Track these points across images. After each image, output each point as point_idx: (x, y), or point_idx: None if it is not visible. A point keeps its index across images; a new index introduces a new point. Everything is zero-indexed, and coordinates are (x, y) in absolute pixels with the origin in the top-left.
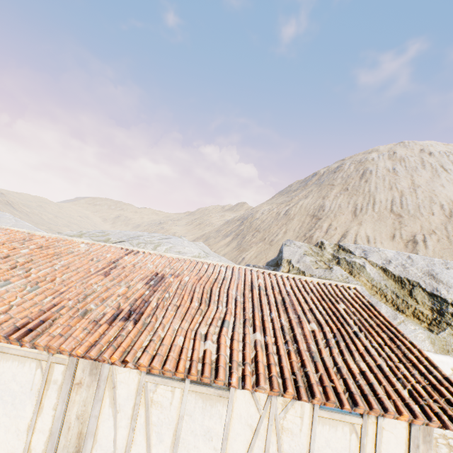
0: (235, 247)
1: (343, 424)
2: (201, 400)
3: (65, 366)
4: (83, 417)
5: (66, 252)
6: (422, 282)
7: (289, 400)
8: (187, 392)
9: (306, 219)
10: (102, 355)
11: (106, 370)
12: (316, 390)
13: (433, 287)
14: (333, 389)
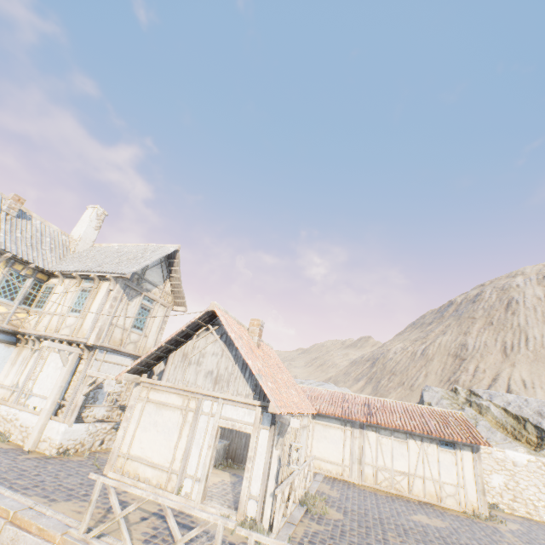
0: (370, 392)
1: (448, 452)
2: (398, 443)
3: (350, 431)
4: (360, 447)
5: (321, 393)
6: (531, 418)
7: (428, 444)
8: (393, 440)
9: (447, 360)
10: (371, 421)
11: (365, 432)
12: (433, 432)
13: (538, 421)
14: (439, 434)
